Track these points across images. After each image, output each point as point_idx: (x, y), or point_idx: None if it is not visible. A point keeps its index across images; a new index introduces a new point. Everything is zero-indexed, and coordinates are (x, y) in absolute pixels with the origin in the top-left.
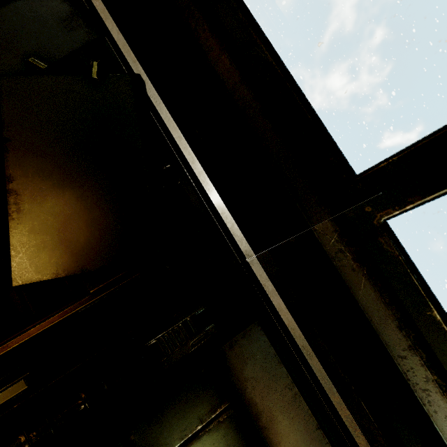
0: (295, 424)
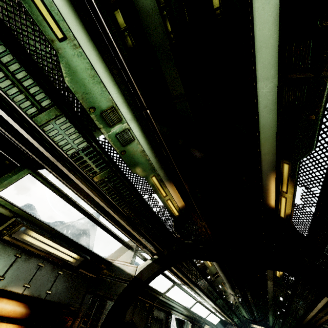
0: (158, 313)
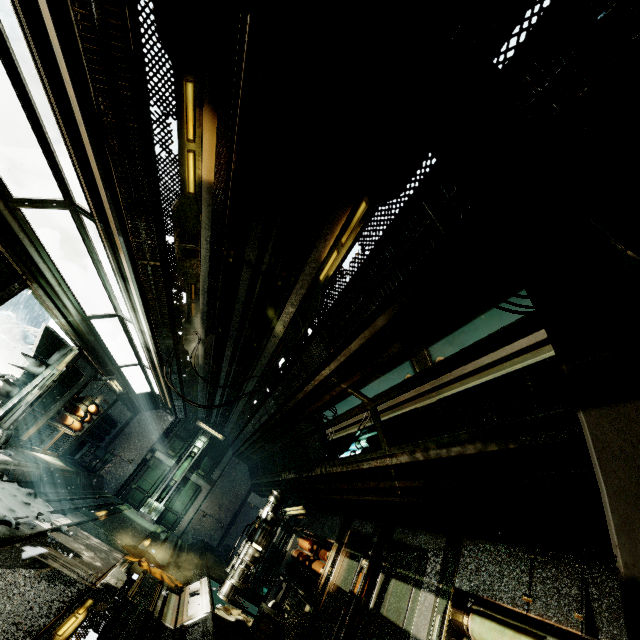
0: None
